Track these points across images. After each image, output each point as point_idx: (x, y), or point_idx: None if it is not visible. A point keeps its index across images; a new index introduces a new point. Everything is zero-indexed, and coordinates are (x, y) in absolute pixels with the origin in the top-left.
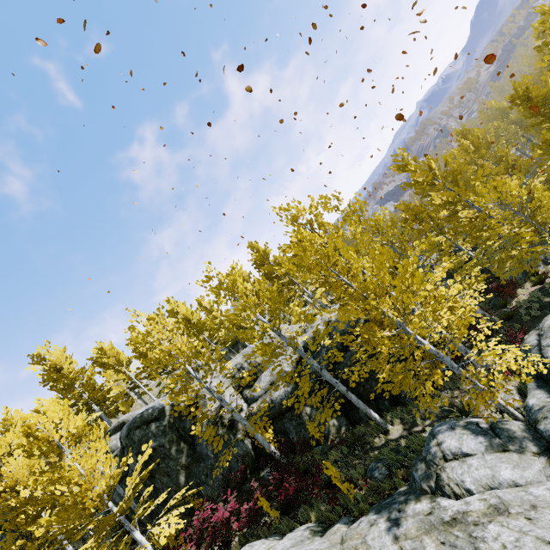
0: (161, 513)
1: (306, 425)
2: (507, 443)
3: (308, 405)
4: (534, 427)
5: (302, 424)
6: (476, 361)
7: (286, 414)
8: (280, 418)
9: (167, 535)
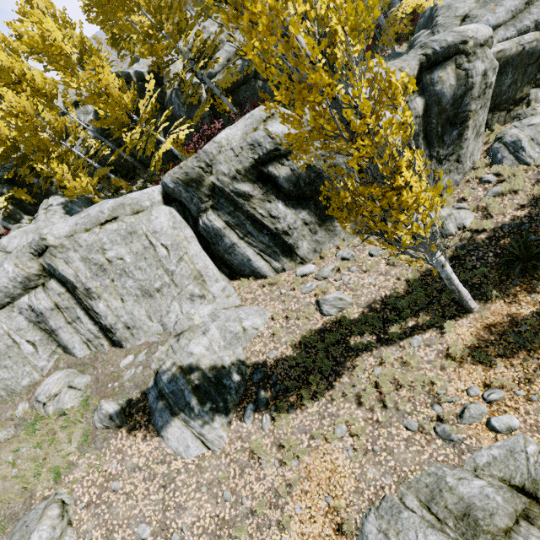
0: (148, 161)
1: (258, 95)
2: (395, 57)
3: (260, 79)
4: (412, 46)
5: (255, 94)
6: (398, 5)
7: (242, 88)
8: (236, 92)
9: (184, 135)
